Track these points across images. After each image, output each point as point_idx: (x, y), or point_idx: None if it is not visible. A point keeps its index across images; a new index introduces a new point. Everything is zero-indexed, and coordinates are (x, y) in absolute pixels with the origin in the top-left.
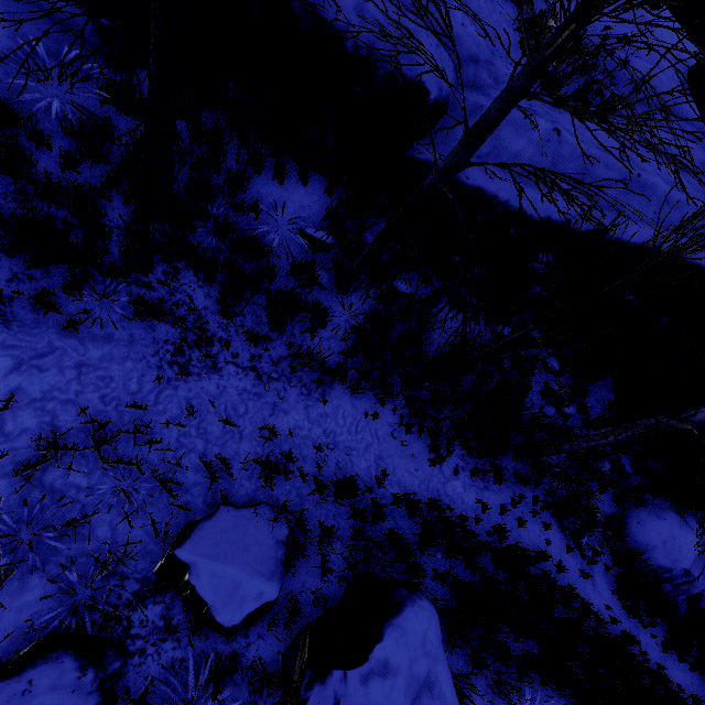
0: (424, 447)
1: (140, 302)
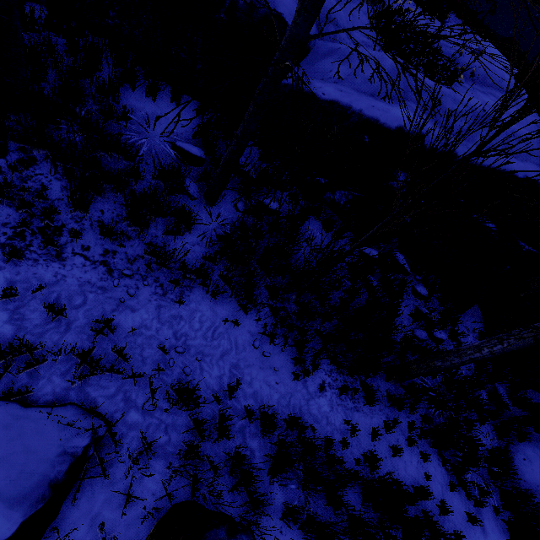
0: (288, 360)
1: None
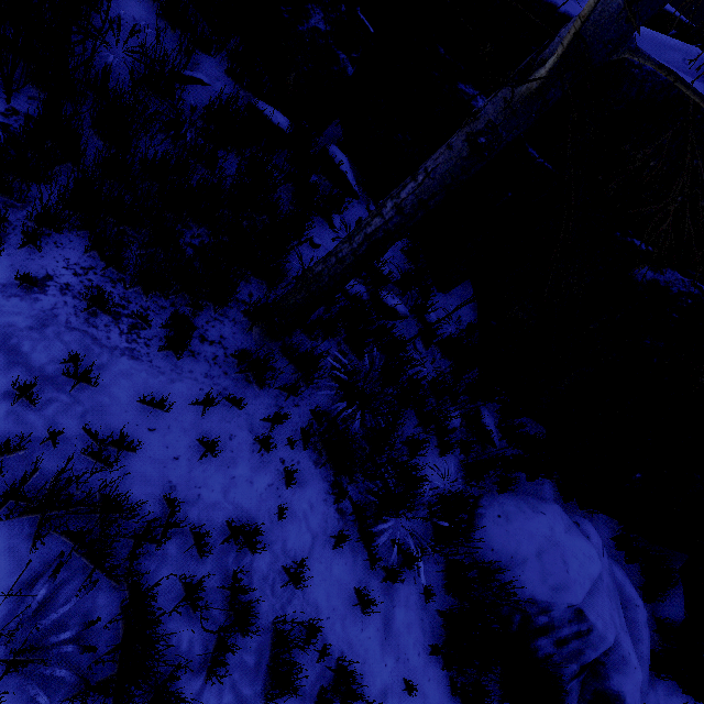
0: None
1: None
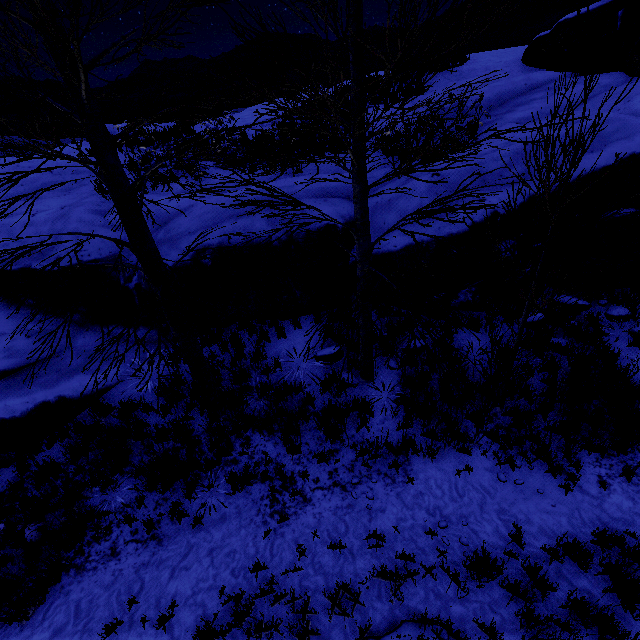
0: (544, 475)
1: (232, 477)
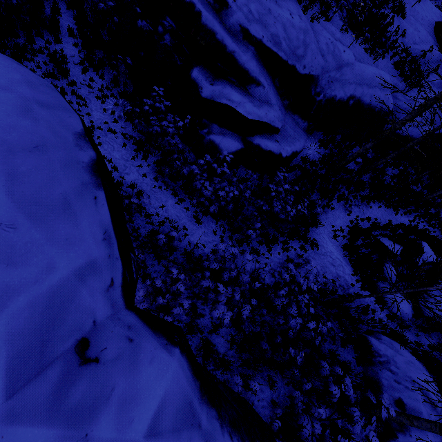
0: (392, 211)
1: (340, 197)
